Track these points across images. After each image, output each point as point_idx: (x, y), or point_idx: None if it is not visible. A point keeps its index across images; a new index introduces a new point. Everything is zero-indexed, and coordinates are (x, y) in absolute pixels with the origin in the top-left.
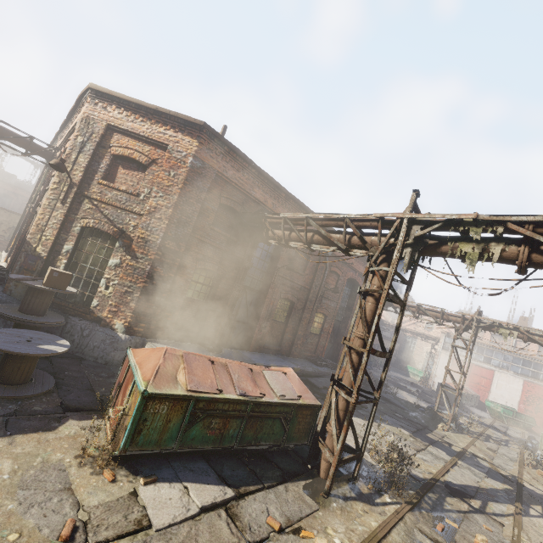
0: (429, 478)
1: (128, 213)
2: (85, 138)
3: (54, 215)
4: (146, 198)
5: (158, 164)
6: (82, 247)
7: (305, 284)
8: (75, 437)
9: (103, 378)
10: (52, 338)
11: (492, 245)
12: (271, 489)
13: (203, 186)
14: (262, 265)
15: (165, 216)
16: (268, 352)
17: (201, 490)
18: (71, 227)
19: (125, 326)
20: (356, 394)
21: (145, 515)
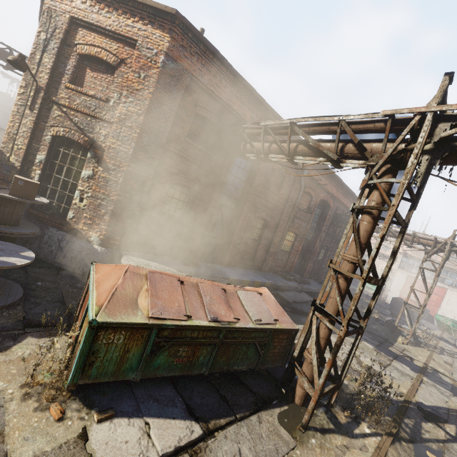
0: (401, 399)
1: (98, 121)
2: (48, 35)
3: (24, 122)
4: (116, 105)
5: (127, 64)
6: (55, 157)
7: (279, 204)
8: (29, 359)
9: (78, 289)
10: (16, 250)
11: None
12: (243, 421)
13: (176, 91)
14: (238, 184)
15: (136, 124)
16: (241, 266)
17: (164, 429)
18: (42, 136)
19: (101, 238)
20: (346, 327)
21: None
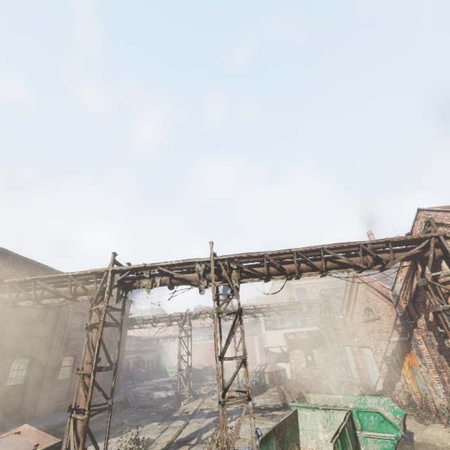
0: (166, 445)
1: None
2: None
3: None
4: None
5: None
6: None
7: (46, 334)
8: None
9: None
10: None
11: (156, 278)
12: None
13: None
14: None
15: None
16: (1, 428)
17: None
18: None
19: None
20: (88, 409)
21: None
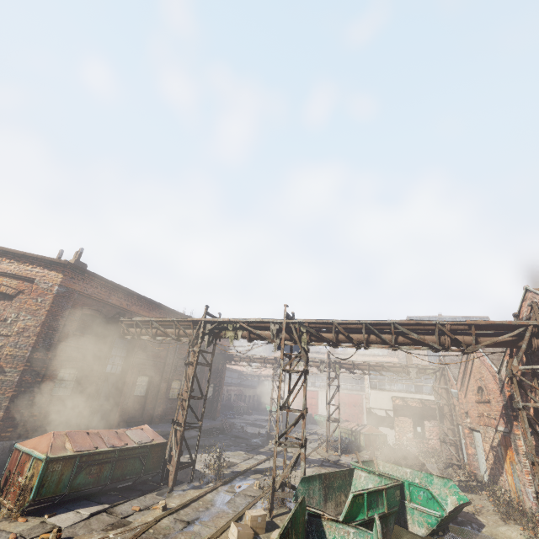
0: (245, 469)
1: None
2: None
3: None
4: (14, 322)
5: (25, 293)
6: None
7: (160, 359)
8: None
9: None
10: None
11: (238, 331)
12: (135, 499)
13: (67, 304)
14: (121, 352)
15: (33, 334)
16: (131, 425)
17: (88, 509)
18: None
19: None
20: (184, 424)
21: (55, 525)
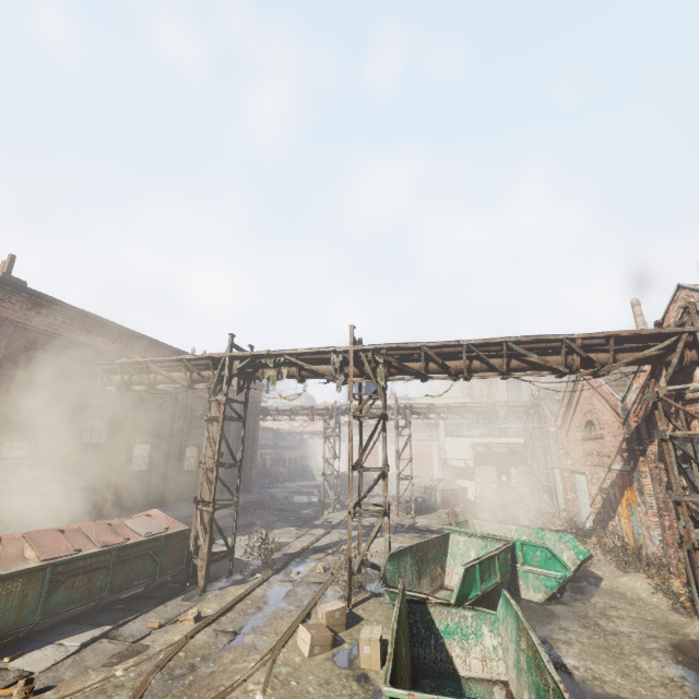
0: (300, 550)
1: None
2: None
3: None
4: None
5: None
6: None
7: (165, 419)
8: None
9: None
10: None
11: (282, 368)
12: (150, 611)
13: None
14: (103, 413)
15: None
16: (132, 511)
17: (77, 638)
18: None
19: None
20: (213, 503)
21: (24, 671)
